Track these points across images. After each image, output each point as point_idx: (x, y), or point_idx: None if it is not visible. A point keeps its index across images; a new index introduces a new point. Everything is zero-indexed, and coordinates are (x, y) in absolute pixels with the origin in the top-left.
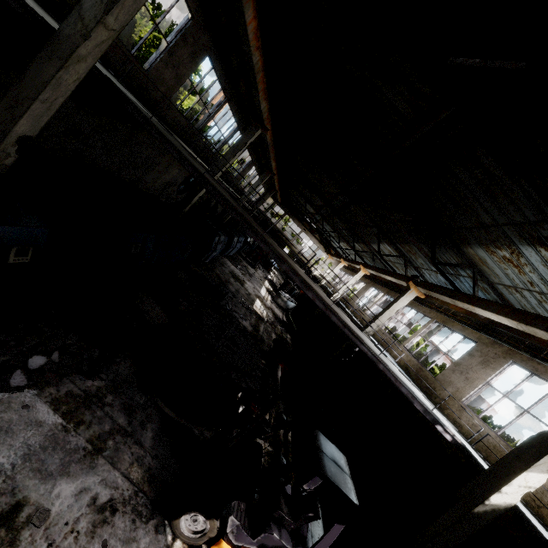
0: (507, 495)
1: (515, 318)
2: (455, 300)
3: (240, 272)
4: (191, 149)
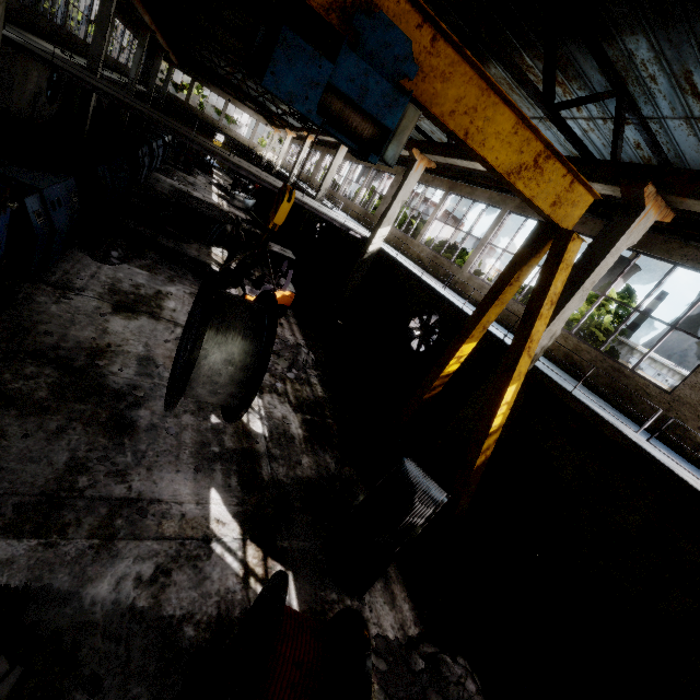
0: (375, 244)
1: None
2: None
3: (180, 184)
4: (65, 55)
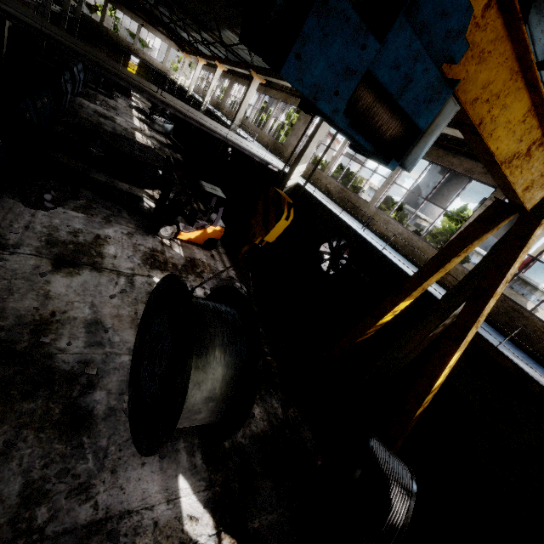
0: (293, 180)
1: None
2: (278, 80)
3: (103, 109)
4: None
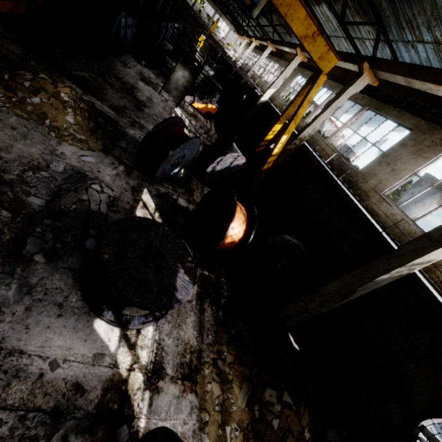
0: (265, 97)
1: (289, 47)
2: (279, 46)
3: None
4: None
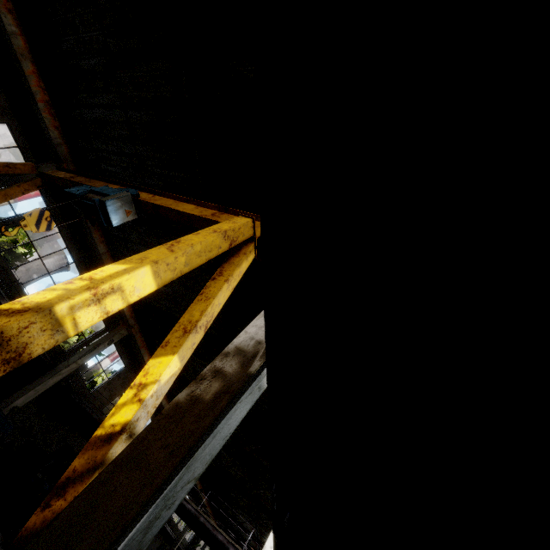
0: None
1: None
2: None
3: None
4: None
